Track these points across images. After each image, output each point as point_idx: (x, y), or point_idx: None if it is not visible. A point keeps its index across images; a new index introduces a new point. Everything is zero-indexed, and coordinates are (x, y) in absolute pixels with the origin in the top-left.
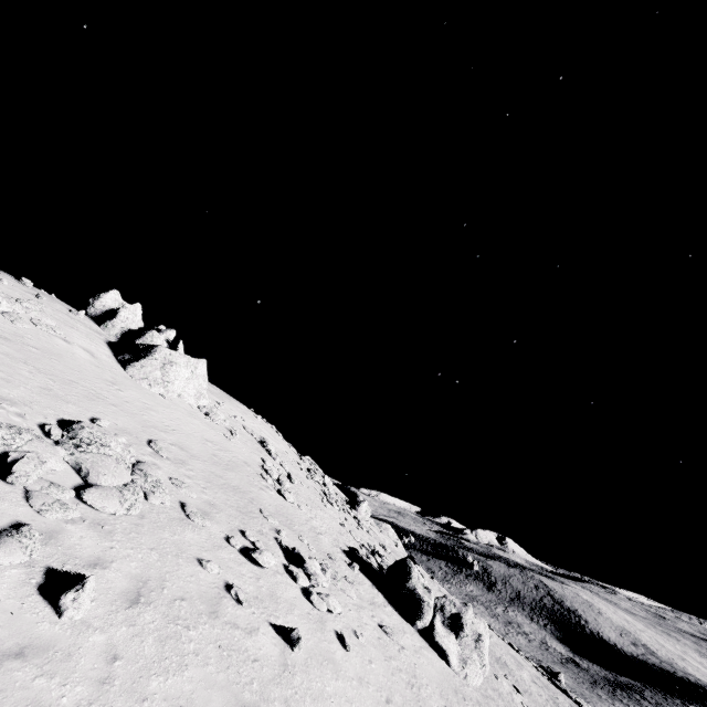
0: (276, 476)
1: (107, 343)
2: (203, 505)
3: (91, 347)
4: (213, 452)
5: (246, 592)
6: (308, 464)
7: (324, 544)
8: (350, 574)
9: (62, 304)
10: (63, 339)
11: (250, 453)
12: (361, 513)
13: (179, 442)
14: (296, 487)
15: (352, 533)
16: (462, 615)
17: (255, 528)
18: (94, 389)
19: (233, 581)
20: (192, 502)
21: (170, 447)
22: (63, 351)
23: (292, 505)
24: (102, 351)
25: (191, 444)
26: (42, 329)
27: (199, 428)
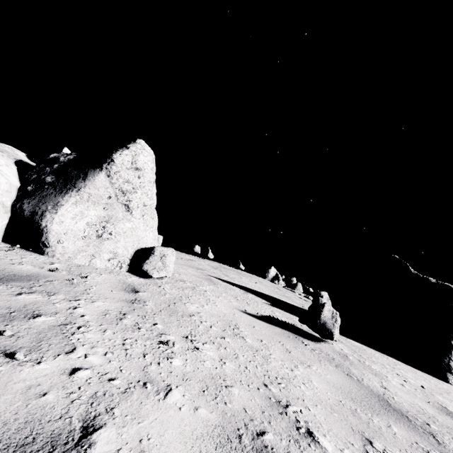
0: None
1: None
2: None
3: None
4: None
5: None
6: None
7: None
8: None
9: None
10: None
11: None
12: None
13: None
14: None
15: None
16: None
17: None
18: None
19: None
20: None
21: None
22: None
23: None
24: None
25: None
26: None
27: None
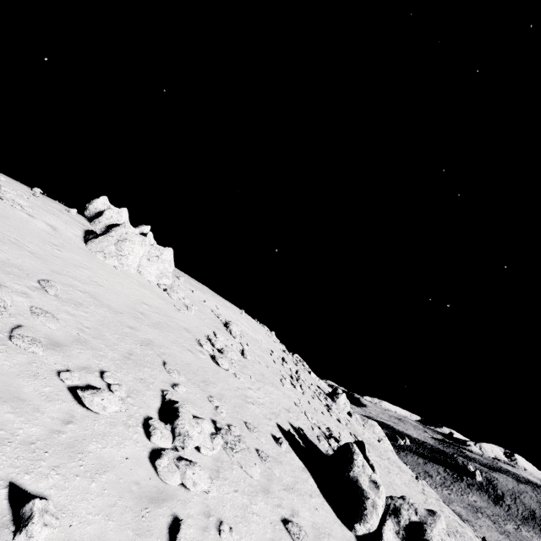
0: (221, 346)
1: (86, 230)
2: (63, 338)
3: (59, 226)
4: (143, 311)
5: (13, 433)
6: (291, 358)
7: (249, 412)
8: (271, 450)
9: (65, 207)
10: (28, 214)
11: (201, 326)
12: (340, 404)
13: (96, 293)
14: (248, 362)
15: (307, 413)
16: (426, 528)
17: (136, 375)
18: (18, 239)
19: (2, 415)
20: (45, 331)
21: (74, 292)
22: (15, 217)
23: (226, 372)
24: (71, 231)
25: (114, 299)
26: (8, 203)
27: (143, 294)
